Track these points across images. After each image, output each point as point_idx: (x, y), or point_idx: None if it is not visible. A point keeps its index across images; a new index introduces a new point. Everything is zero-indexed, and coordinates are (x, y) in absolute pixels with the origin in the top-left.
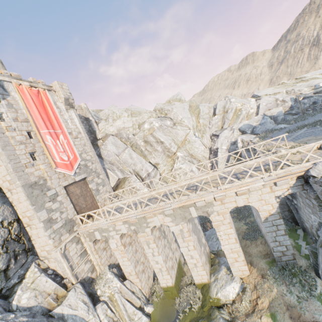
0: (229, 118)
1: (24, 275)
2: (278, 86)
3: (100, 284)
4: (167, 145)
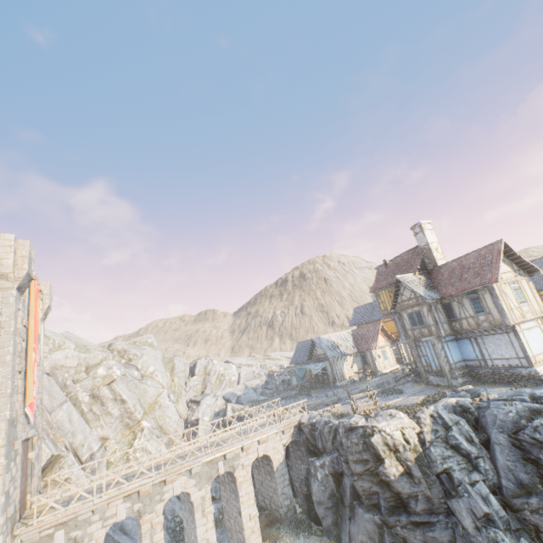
0: (213, 382)
1: None
2: (250, 358)
3: None
4: (131, 406)
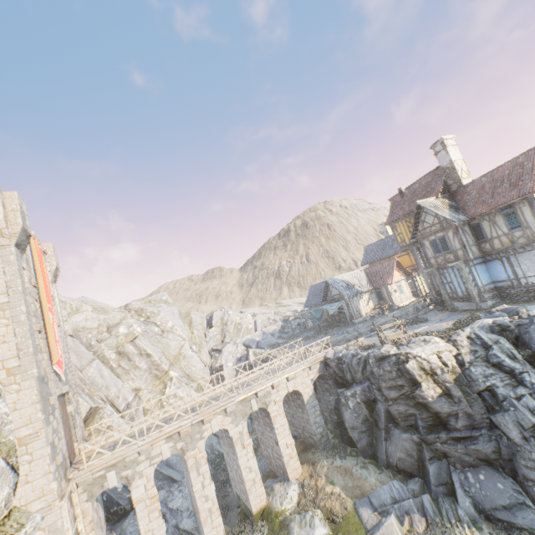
0: (231, 331)
1: None
2: (263, 307)
3: None
4: (157, 359)
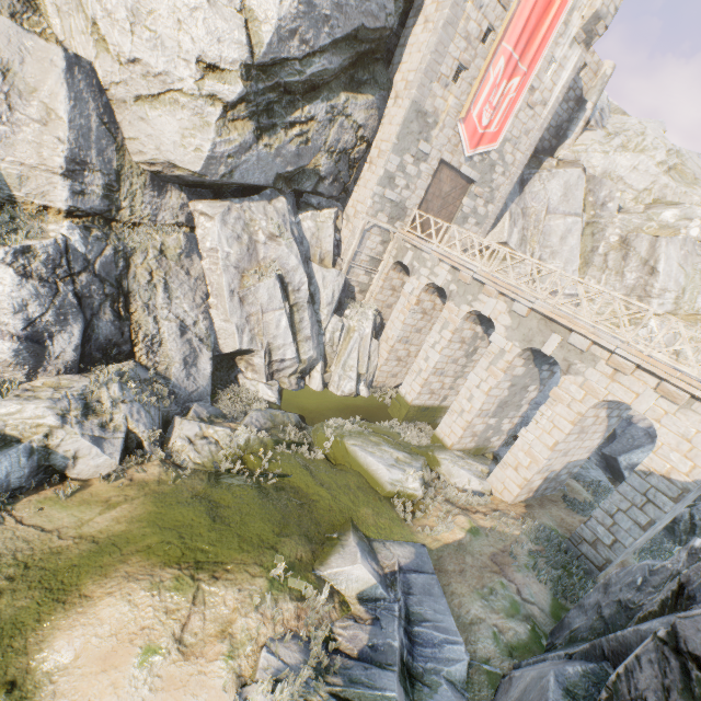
0: None
1: (322, 209)
2: None
3: (356, 308)
4: (657, 286)
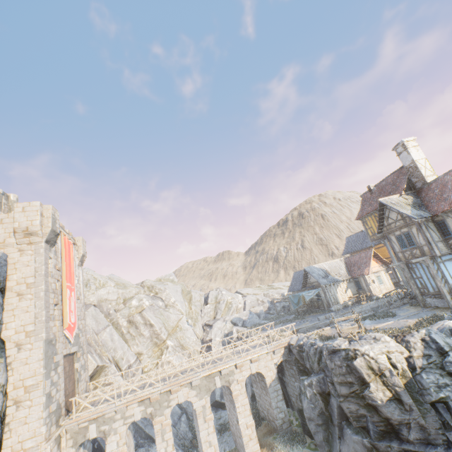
0: (222, 309)
1: None
2: (256, 288)
3: None
4: (158, 329)
